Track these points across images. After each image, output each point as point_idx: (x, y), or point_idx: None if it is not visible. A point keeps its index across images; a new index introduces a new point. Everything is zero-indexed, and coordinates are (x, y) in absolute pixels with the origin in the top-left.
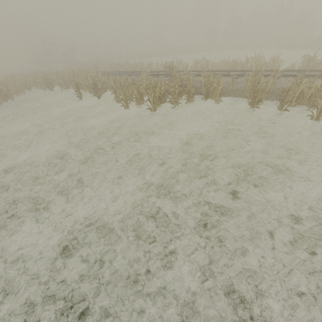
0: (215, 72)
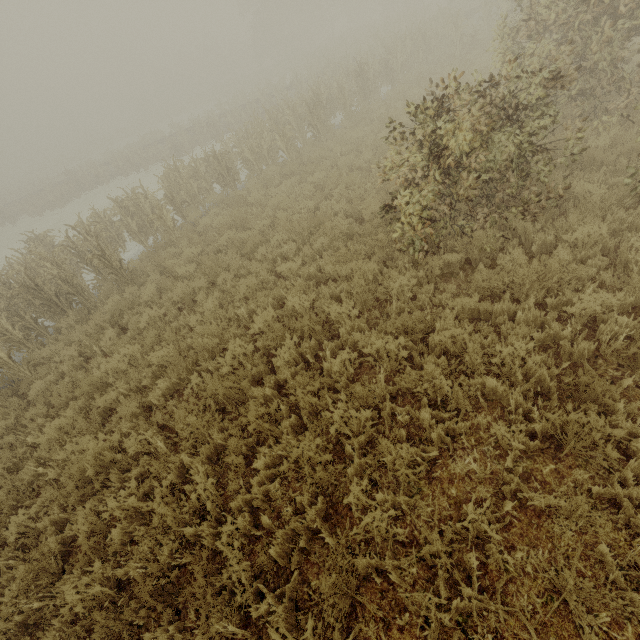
0: None
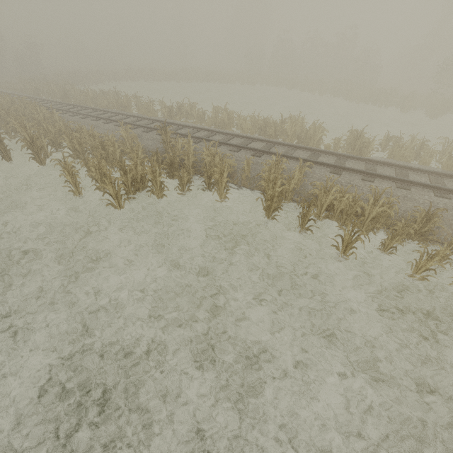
0: (236, 136)
